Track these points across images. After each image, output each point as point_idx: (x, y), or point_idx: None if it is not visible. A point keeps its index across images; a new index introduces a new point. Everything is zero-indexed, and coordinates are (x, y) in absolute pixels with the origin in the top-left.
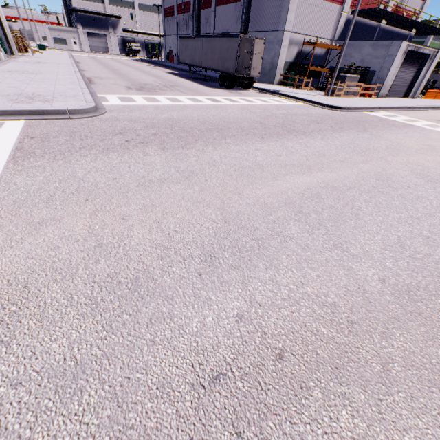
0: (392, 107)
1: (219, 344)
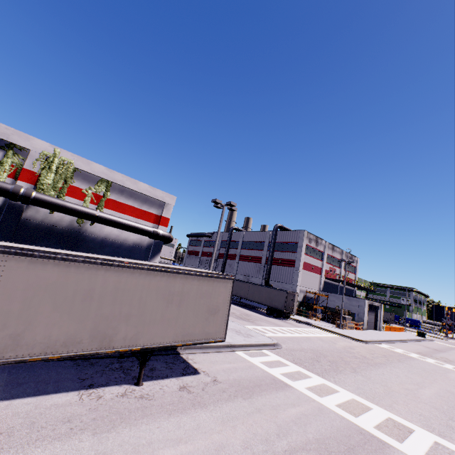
0: (383, 340)
1: None
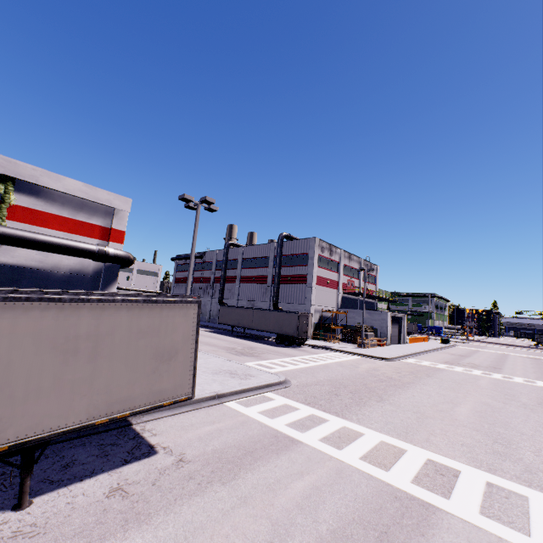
0: (409, 354)
1: (542, 461)
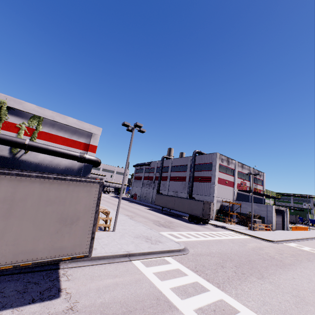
0: (291, 239)
1: None
